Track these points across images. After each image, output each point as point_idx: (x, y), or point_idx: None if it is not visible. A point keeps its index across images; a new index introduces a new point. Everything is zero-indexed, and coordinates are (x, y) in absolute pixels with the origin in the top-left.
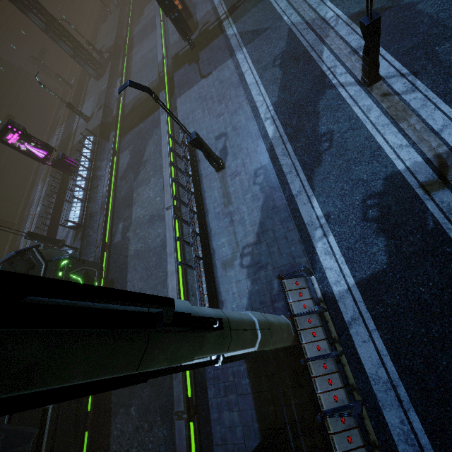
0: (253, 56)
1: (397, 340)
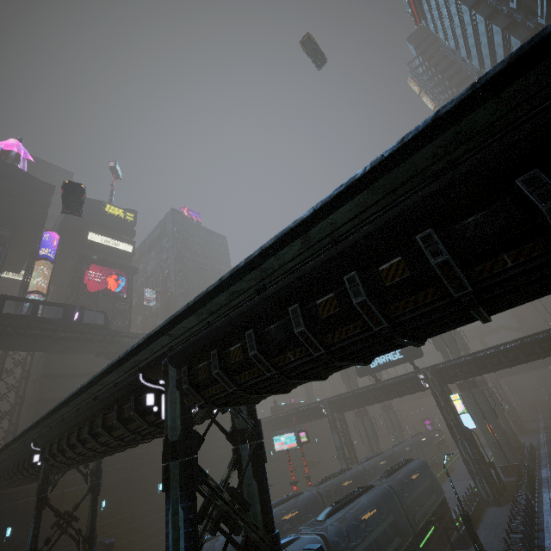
0: (546, 434)
1: (550, 454)
